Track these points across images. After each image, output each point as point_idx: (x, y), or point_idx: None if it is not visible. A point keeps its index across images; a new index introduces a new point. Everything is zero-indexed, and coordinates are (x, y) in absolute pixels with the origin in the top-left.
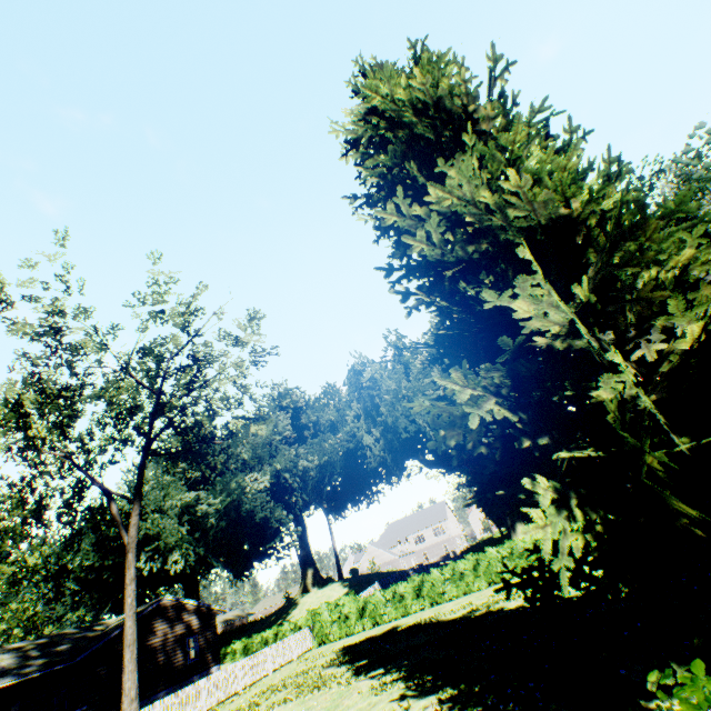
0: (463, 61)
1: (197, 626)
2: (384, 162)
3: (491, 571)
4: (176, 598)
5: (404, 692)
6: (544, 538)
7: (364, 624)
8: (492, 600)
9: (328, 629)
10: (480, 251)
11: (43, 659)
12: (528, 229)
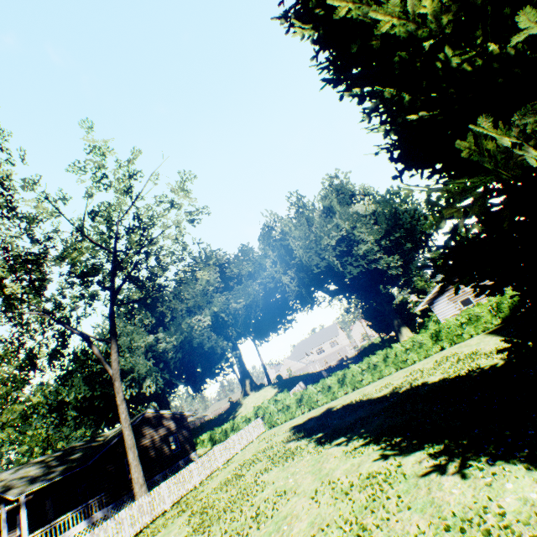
0: None
1: (174, 428)
2: None
3: (398, 360)
4: (155, 411)
5: (383, 453)
6: None
7: (303, 410)
8: (411, 379)
9: (275, 417)
10: None
11: (63, 466)
12: None
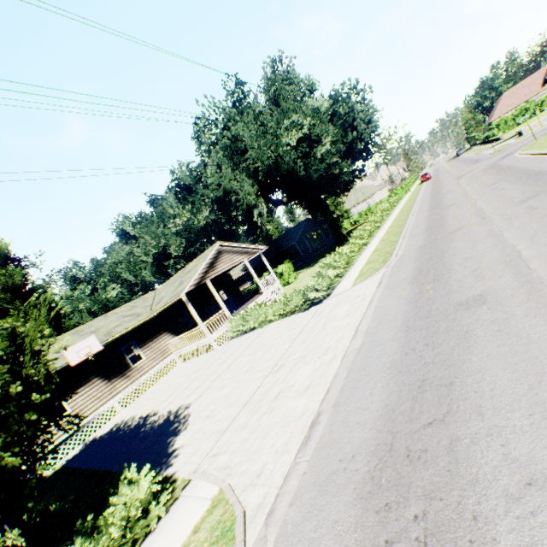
0: None
1: None
2: None
3: None
4: None
5: None
6: None
7: None
8: None
9: None
10: None
11: None
12: None
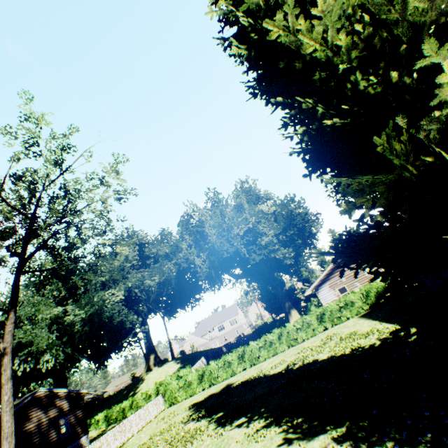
0: None
1: (68, 408)
2: None
3: (290, 338)
4: (49, 389)
5: (286, 436)
6: None
7: (204, 386)
8: (303, 356)
9: (176, 393)
10: (383, 38)
11: None
12: (417, 26)
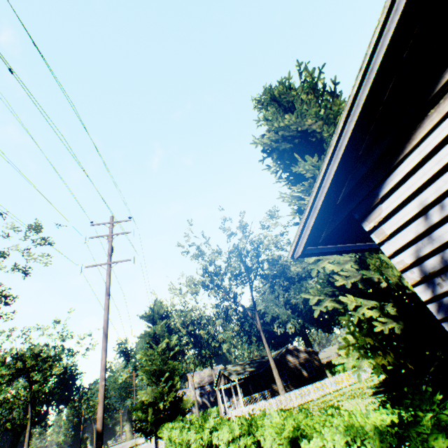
0: (294, 86)
1: (308, 358)
2: (275, 166)
3: None
4: (293, 346)
5: (374, 407)
6: (347, 362)
7: None
8: None
9: None
10: None
11: (250, 369)
12: None
